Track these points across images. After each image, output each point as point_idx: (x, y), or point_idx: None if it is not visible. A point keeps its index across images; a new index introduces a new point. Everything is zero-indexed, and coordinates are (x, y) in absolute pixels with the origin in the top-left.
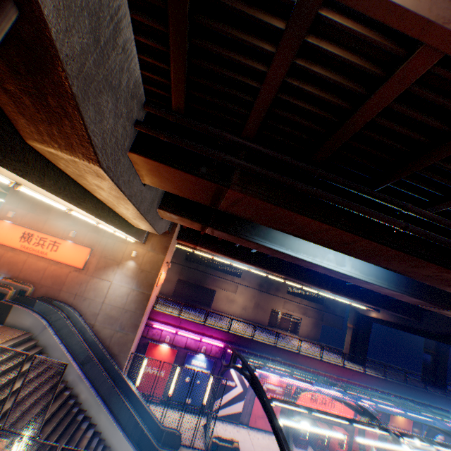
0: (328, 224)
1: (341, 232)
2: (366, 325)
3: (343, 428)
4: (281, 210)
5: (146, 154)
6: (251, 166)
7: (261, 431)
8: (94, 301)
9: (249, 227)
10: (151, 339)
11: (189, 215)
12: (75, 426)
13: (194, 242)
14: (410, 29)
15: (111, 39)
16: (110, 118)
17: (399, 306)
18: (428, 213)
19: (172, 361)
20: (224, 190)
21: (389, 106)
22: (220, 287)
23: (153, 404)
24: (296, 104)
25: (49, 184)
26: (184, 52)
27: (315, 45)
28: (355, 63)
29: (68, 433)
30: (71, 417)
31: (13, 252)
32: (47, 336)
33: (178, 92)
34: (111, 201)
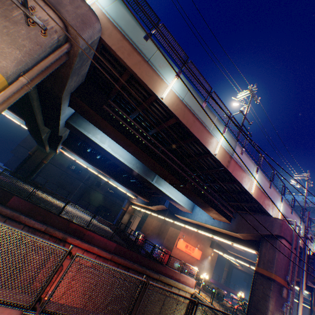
0: None
1: None
2: (232, 269)
3: None
4: None
5: None
6: None
7: None
8: (199, 272)
9: None
10: None
11: None
12: None
13: None
14: None
15: None
16: None
17: None
18: None
19: None
20: None
21: None
22: None
23: None
24: None
25: None
26: None
27: None
28: None
29: None
30: None
31: (181, 252)
32: None
33: None
34: None
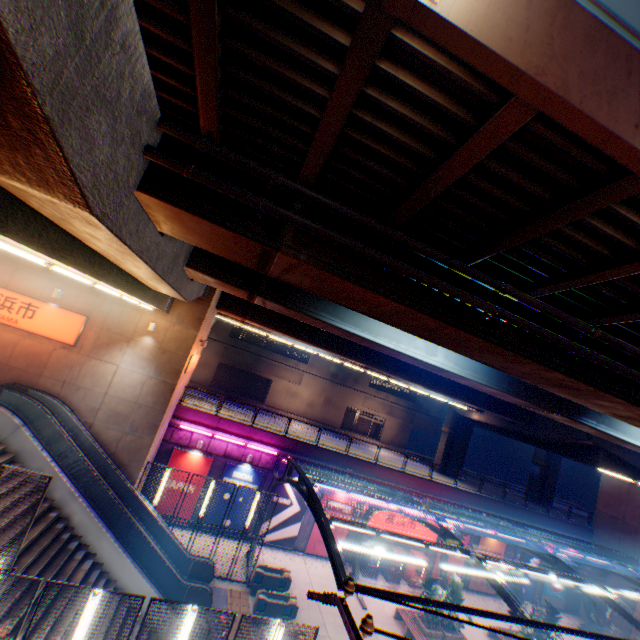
0: (406, 305)
1: (423, 317)
2: (466, 429)
3: (423, 552)
4: (348, 284)
5: (161, 196)
6: (310, 224)
7: (322, 558)
8: (92, 391)
9: (314, 299)
10: (177, 444)
11: (231, 278)
12: (66, 556)
13: (241, 314)
14: (498, 77)
15: (103, 34)
16: (106, 145)
17: (506, 407)
18: (529, 298)
19: (206, 474)
20: (272, 253)
21: (482, 162)
22: (279, 375)
23: (178, 527)
24: (369, 146)
25: (16, 229)
26: (214, 58)
27: (390, 74)
28: (440, 103)
29: (55, 565)
30: (60, 545)
31: None
32: (22, 439)
33: (208, 111)
34: (113, 255)
